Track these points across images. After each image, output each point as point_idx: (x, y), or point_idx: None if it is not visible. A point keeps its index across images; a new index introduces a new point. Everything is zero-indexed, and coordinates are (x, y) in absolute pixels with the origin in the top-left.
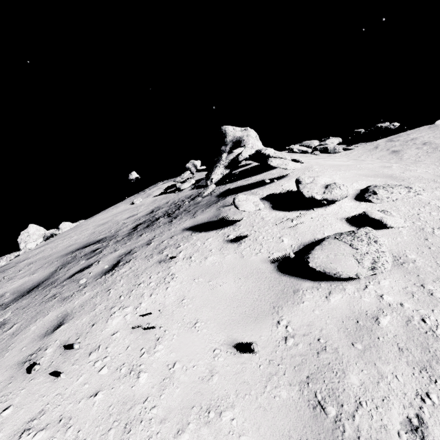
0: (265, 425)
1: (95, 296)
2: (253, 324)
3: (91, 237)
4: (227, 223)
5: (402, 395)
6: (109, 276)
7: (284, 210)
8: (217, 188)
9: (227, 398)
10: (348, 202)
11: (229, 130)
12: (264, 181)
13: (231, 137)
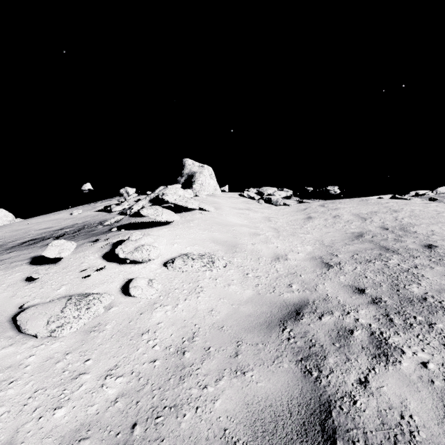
0: None
1: None
2: None
3: None
4: (55, 260)
5: None
6: None
7: (107, 259)
8: (126, 219)
9: None
10: (156, 264)
11: (188, 164)
12: (153, 224)
13: (188, 170)
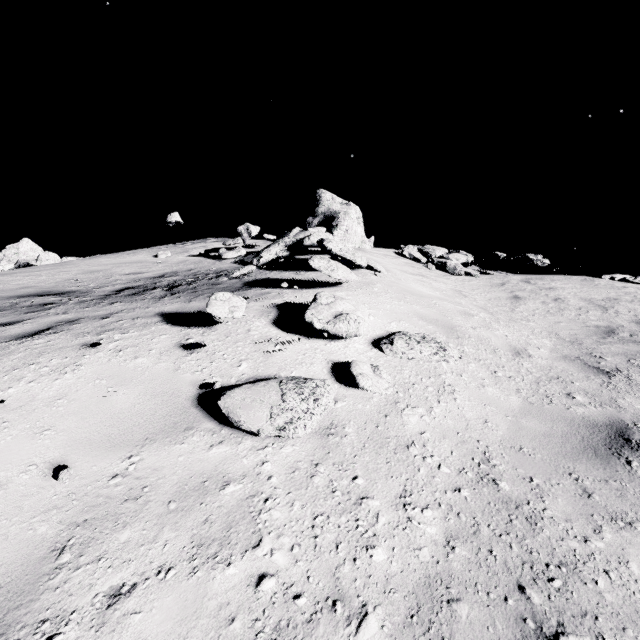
0: None
1: None
2: (103, 451)
3: (60, 284)
4: (205, 322)
5: (147, 563)
6: (18, 343)
7: (282, 329)
8: (258, 272)
9: None
10: (360, 343)
11: (326, 198)
12: (310, 283)
13: (325, 207)
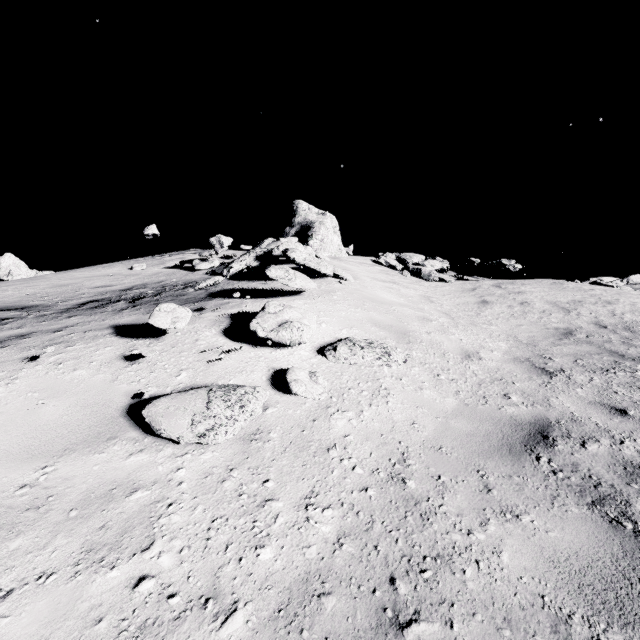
0: None
1: None
2: (18, 462)
3: (24, 299)
4: (154, 333)
5: (30, 569)
6: None
7: (231, 338)
8: (226, 283)
9: None
10: (306, 350)
11: (302, 209)
12: (273, 292)
13: (301, 218)
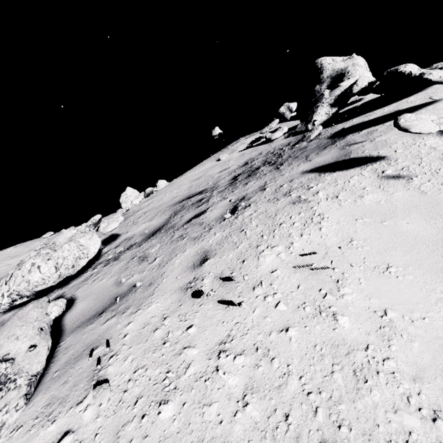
0: None
1: (229, 236)
2: None
3: (190, 190)
4: (371, 158)
5: None
6: (233, 218)
7: None
8: (324, 131)
9: None
10: None
11: (327, 63)
12: (401, 111)
13: (329, 71)
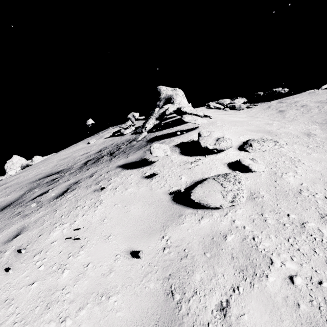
0: (134, 305)
1: (45, 215)
2: (146, 238)
3: (53, 169)
4: (147, 163)
5: (223, 287)
6: (59, 199)
7: (188, 155)
8: (149, 135)
9: (116, 287)
10: (232, 151)
11: (163, 90)
12: (181, 131)
13: (164, 95)
